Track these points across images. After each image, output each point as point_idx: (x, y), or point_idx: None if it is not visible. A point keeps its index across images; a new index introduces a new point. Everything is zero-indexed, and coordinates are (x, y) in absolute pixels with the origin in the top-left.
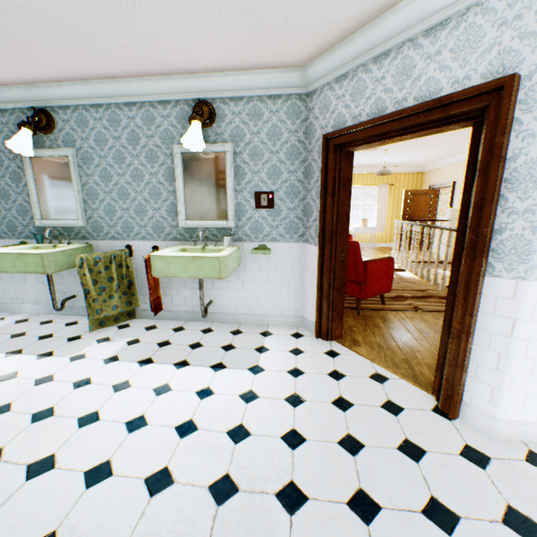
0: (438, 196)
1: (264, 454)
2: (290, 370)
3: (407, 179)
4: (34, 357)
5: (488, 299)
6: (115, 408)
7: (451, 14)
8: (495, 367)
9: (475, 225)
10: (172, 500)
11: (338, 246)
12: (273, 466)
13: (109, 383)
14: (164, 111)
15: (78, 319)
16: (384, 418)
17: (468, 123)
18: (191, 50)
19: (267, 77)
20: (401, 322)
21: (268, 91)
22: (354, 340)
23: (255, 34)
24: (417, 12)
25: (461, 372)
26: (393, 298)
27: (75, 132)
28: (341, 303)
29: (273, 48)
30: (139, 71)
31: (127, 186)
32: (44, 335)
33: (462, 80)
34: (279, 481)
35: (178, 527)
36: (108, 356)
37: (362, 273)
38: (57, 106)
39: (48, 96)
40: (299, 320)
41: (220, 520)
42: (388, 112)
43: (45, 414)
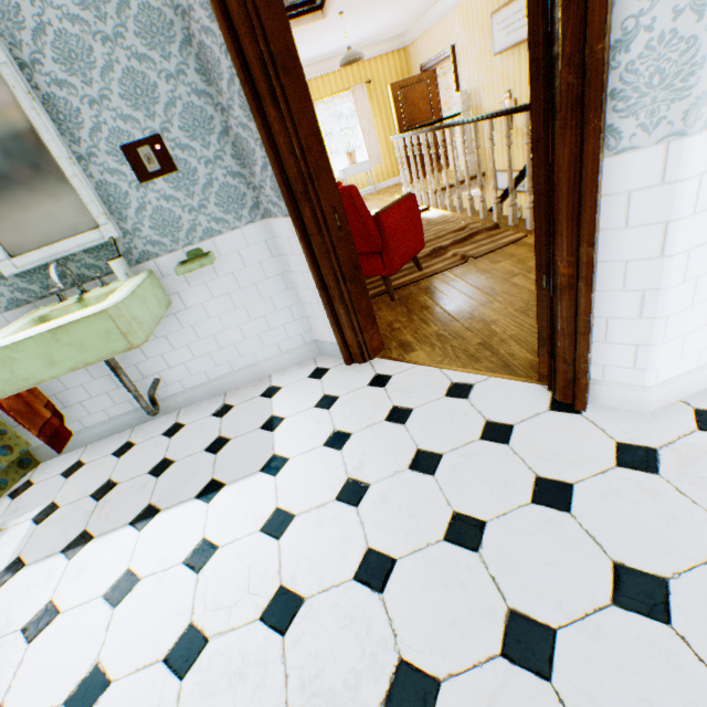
0: (437, 81)
1: (338, 629)
2: (328, 440)
3: (387, 67)
4: None
5: (615, 201)
6: (36, 680)
7: None
8: (638, 316)
9: (573, 46)
10: None
11: (324, 202)
12: (361, 646)
13: (14, 629)
14: None
15: None
16: (494, 456)
17: None
18: None
19: None
20: (454, 287)
21: None
22: (403, 344)
23: None
24: None
25: (586, 342)
26: (430, 255)
27: None
28: (364, 298)
29: None
30: None
31: None
32: None
33: None
34: (381, 673)
35: None
36: (1, 567)
37: (379, 236)
38: None
39: None
40: (312, 347)
41: None
42: None
43: None
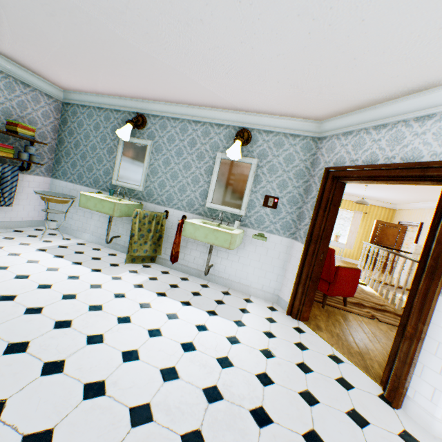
0: (405, 231)
1: (242, 381)
2: (265, 331)
3: (379, 212)
4: (89, 270)
5: (440, 314)
6: (141, 318)
7: (437, 112)
8: (439, 372)
9: (436, 255)
10: (178, 388)
11: (320, 247)
12: (249, 391)
13: (137, 301)
14: (217, 130)
15: (116, 252)
16: (337, 388)
17: (440, 183)
18: (249, 99)
19: (293, 122)
20: (358, 324)
21: (291, 131)
22: (317, 325)
23: (295, 98)
24: (412, 105)
25: (408, 368)
26: (354, 303)
27: (156, 131)
28: (313, 292)
29: (304, 107)
30: (210, 104)
31: (179, 172)
32: (95, 257)
33: (439, 154)
34: (253, 403)
35: (181, 406)
36: (136, 283)
37: (333, 275)
38: (151, 114)
39: (148, 107)
40: (275, 297)
41: (209, 412)
42: (378, 163)
43: (97, 307)
